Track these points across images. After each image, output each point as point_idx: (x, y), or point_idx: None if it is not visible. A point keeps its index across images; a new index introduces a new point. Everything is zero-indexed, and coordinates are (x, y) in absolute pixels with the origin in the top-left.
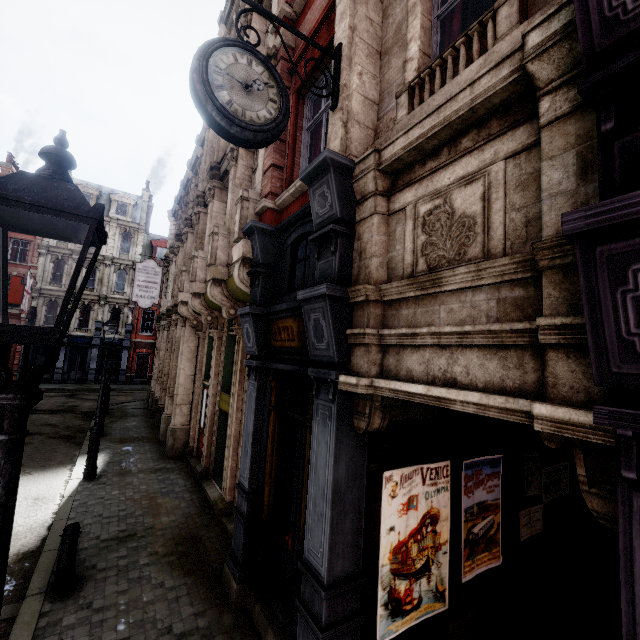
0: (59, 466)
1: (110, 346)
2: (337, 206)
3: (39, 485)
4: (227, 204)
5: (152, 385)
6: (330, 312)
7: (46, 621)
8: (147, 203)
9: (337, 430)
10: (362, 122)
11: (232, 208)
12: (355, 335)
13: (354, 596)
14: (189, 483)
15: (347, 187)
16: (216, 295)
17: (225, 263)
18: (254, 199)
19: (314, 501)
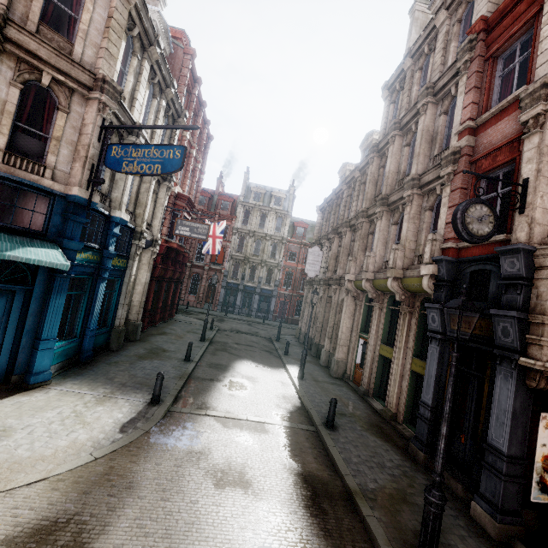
0: (278, 368)
1: (265, 294)
2: (523, 271)
3: (277, 376)
4: (402, 229)
5: (302, 326)
6: (517, 325)
7: (332, 437)
8: (292, 195)
9: (516, 384)
10: (541, 223)
11: (407, 232)
12: (532, 339)
13: (520, 468)
14: (357, 396)
15: (530, 260)
16: (394, 286)
17: (401, 267)
18: (440, 240)
19: (496, 416)
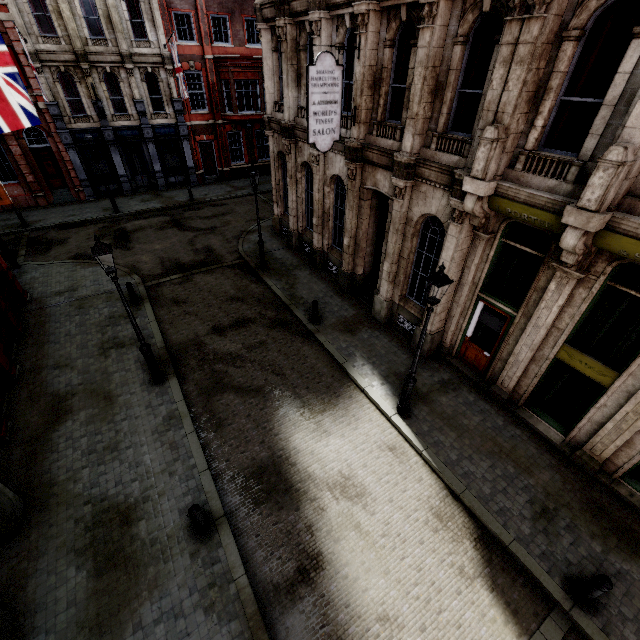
0: (341, 385)
1: (164, 137)
2: None
3: (365, 425)
4: None
5: (291, 223)
6: None
7: (616, 639)
8: None
9: None
10: None
11: None
12: None
13: None
14: (496, 408)
15: None
16: None
17: None
18: None
19: None
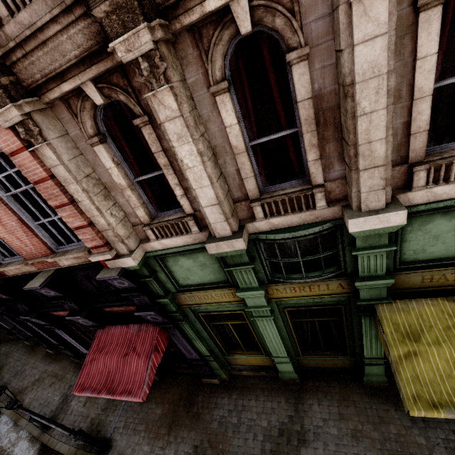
0: None
1: None
2: None
3: None
4: None
5: None
6: None
7: None
8: None
9: None
10: None
11: None
12: None
13: None
14: None
15: None
16: None
17: None
18: None
19: None
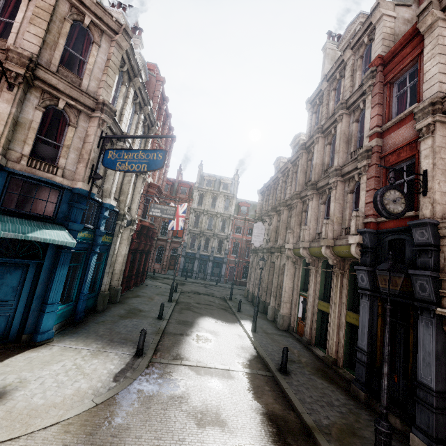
0: (234, 323)
1: (217, 261)
2: (431, 240)
3: (234, 329)
4: (330, 208)
5: (250, 287)
6: (431, 282)
7: (287, 380)
8: (237, 182)
9: (436, 330)
10: (440, 202)
11: (334, 210)
12: (444, 293)
13: None
14: (301, 345)
15: (435, 231)
16: (327, 253)
17: (331, 237)
18: (362, 216)
19: (423, 357)
